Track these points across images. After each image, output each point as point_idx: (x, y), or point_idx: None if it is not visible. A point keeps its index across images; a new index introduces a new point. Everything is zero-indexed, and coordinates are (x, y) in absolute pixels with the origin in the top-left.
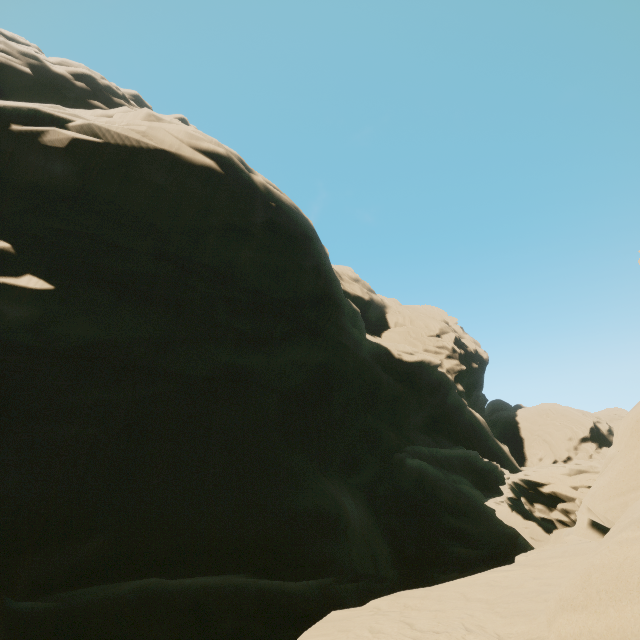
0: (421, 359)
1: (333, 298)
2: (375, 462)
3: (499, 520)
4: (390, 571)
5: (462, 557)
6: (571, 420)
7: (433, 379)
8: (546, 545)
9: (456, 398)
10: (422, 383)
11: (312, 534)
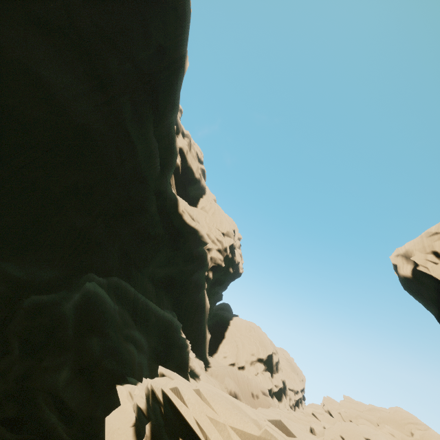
0: (198, 229)
1: (156, 93)
2: (61, 267)
3: None
4: None
5: (58, 431)
6: (262, 343)
7: (195, 251)
8: None
9: (202, 278)
10: (185, 247)
11: None
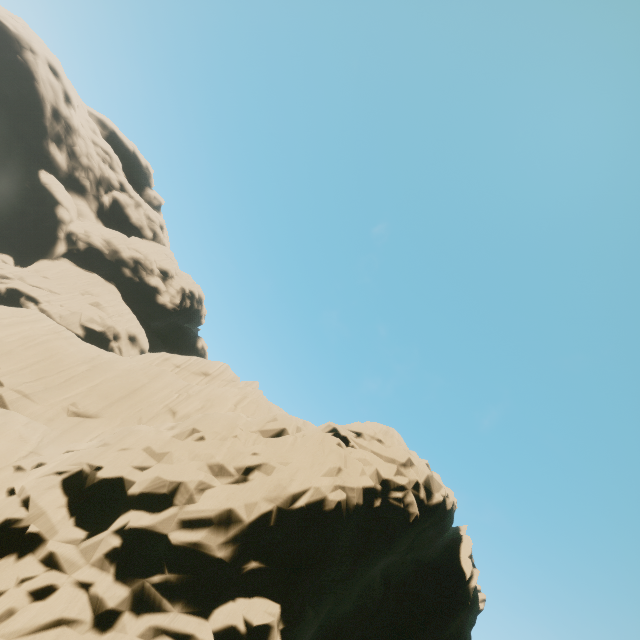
0: None
1: None
2: None
3: None
4: None
5: None
6: None
7: None
8: None
9: None
10: None
11: None
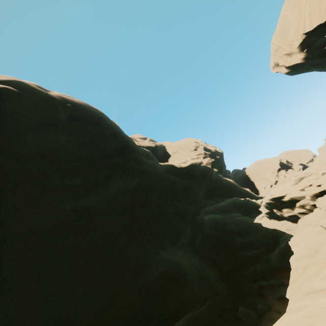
0: (191, 163)
1: (129, 147)
2: (188, 227)
3: (263, 227)
4: (220, 286)
5: (253, 256)
6: (270, 164)
7: (201, 171)
8: (298, 230)
9: (216, 175)
10: (196, 175)
11: (165, 293)
